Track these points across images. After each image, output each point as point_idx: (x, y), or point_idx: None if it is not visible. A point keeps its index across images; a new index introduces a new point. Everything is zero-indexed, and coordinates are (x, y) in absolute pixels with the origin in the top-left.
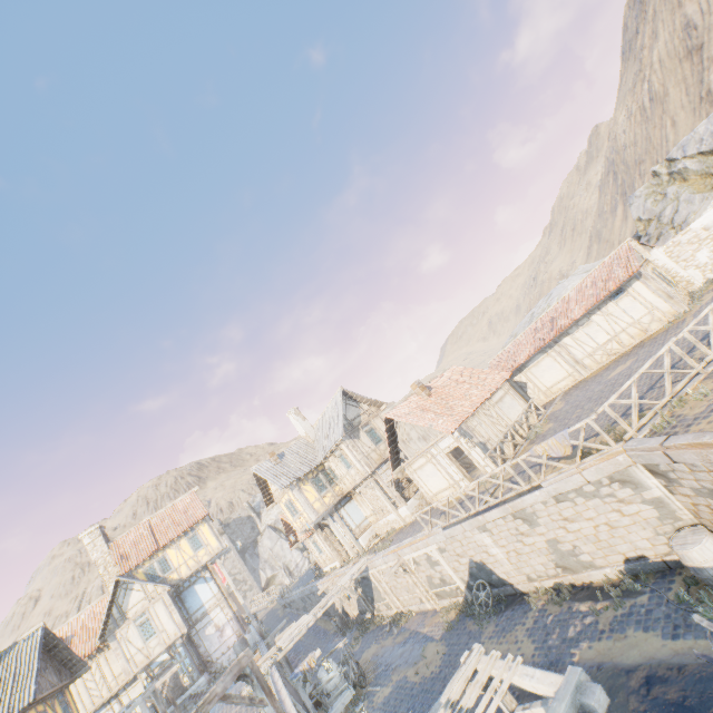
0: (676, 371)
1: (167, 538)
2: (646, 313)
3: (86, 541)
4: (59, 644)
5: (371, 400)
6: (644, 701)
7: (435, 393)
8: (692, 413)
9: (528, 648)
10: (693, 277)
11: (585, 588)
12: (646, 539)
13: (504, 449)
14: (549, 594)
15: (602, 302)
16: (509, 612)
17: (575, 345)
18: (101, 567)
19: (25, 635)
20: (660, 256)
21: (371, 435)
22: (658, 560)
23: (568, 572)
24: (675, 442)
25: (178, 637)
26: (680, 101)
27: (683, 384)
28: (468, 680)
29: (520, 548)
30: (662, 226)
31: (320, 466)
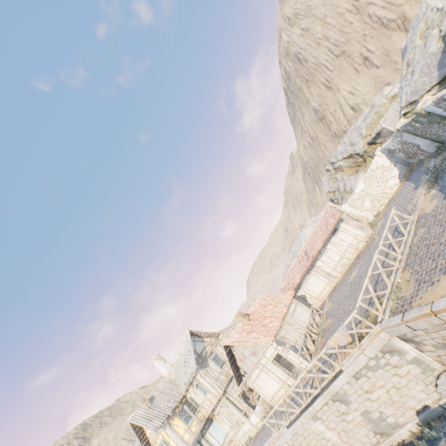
0: (386, 269)
1: None
2: (353, 239)
3: None
4: None
5: (211, 333)
6: None
7: (252, 317)
8: (408, 294)
9: None
10: (367, 215)
11: None
12: (422, 391)
13: (307, 346)
14: None
15: (329, 237)
16: None
17: (324, 265)
18: None
19: None
20: (347, 208)
21: (216, 360)
22: (437, 406)
23: (385, 436)
24: (409, 317)
25: None
26: (324, 138)
27: (393, 277)
28: None
29: (346, 426)
30: (341, 193)
31: (183, 398)
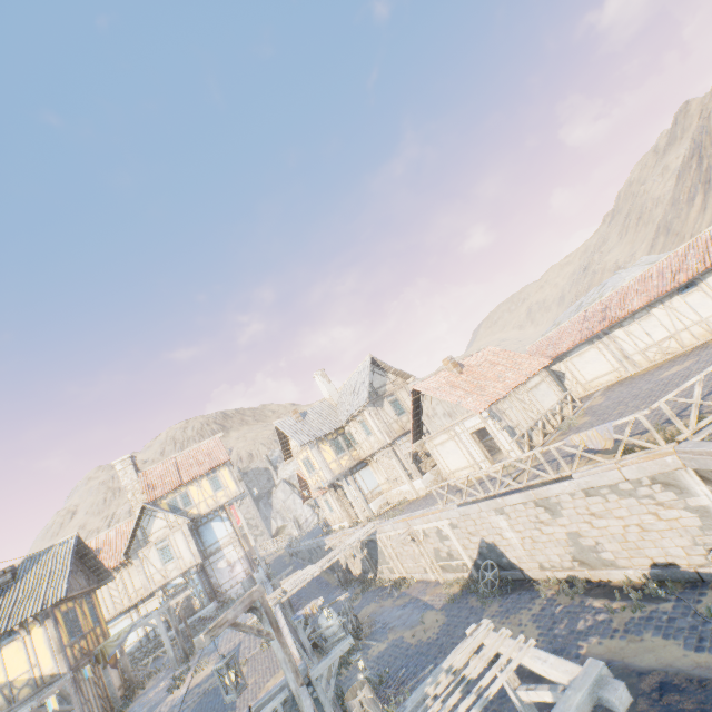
0: None
1: (190, 476)
2: None
3: (118, 468)
4: (89, 553)
5: (399, 371)
6: (655, 705)
7: (466, 371)
8: None
9: (532, 633)
10: None
11: (601, 586)
12: (681, 547)
13: (532, 436)
14: (561, 585)
15: (667, 295)
16: (515, 595)
17: (627, 339)
18: (130, 493)
19: (61, 540)
20: None
21: (395, 405)
22: (691, 571)
23: (585, 567)
24: None
25: (193, 566)
26: None
27: None
28: (473, 651)
29: (537, 536)
30: None
31: (340, 429)
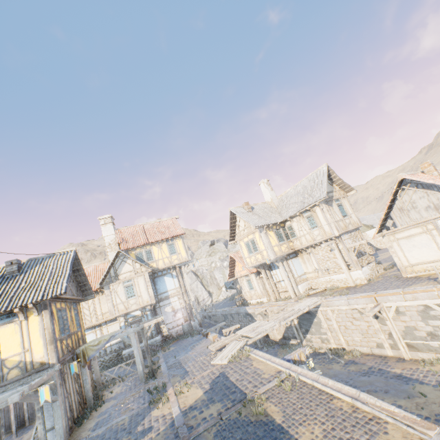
0: None
1: (154, 239)
2: None
3: (101, 222)
4: (81, 270)
5: (344, 183)
6: None
7: None
8: None
9: None
10: None
11: None
12: None
13: None
14: None
15: None
16: None
17: None
18: (107, 242)
19: (61, 251)
20: None
21: (340, 208)
22: None
23: None
24: None
25: (148, 304)
26: None
27: None
28: None
29: None
30: None
31: (281, 223)
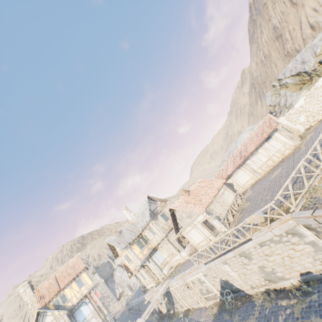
0: (308, 174)
1: (65, 283)
2: (282, 146)
3: (21, 291)
4: None
5: (161, 199)
6: None
7: (191, 193)
8: None
9: None
10: (299, 128)
11: (282, 291)
12: (310, 263)
13: (228, 218)
14: (264, 295)
15: (262, 143)
16: (244, 307)
17: (252, 164)
18: (30, 304)
19: None
20: (283, 120)
21: (163, 216)
22: (318, 273)
23: (271, 282)
24: (319, 213)
25: None
26: (276, 57)
27: (312, 181)
28: None
29: (245, 271)
30: (281, 107)
31: (140, 235)
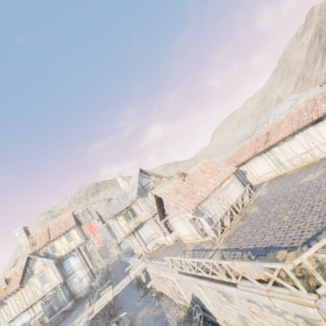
0: None
1: (55, 236)
2: None
3: (17, 235)
4: None
5: (156, 174)
6: None
7: (187, 179)
8: None
9: None
10: None
11: None
12: None
13: (224, 221)
14: None
15: (304, 126)
16: None
17: (280, 153)
18: (24, 247)
19: None
20: None
21: None
22: None
23: None
24: None
25: (58, 284)
26: None
27: None
28: None
29: (221, 306)
30: None
31: (129, 207)
